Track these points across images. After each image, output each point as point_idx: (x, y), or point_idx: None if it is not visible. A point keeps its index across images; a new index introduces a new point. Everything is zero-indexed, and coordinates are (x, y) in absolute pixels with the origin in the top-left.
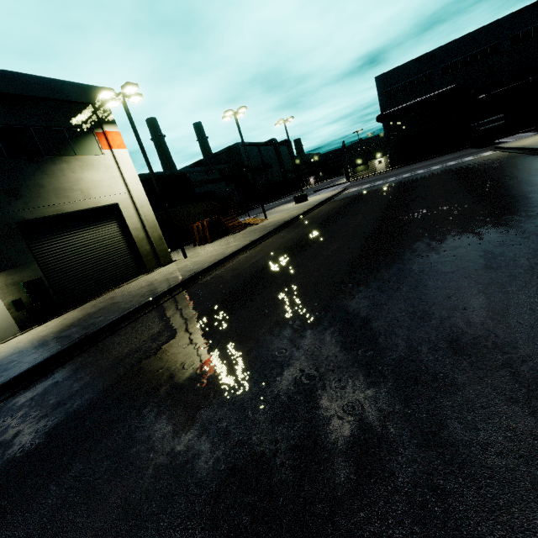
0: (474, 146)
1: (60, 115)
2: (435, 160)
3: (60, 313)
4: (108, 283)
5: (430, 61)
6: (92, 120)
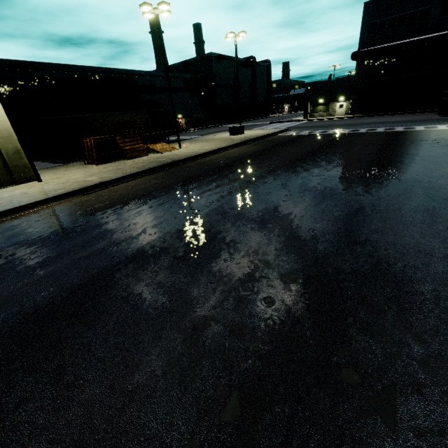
0: (441, 111)
1: None
2: (391, 119)
3: None
4: None
5: None
6: None
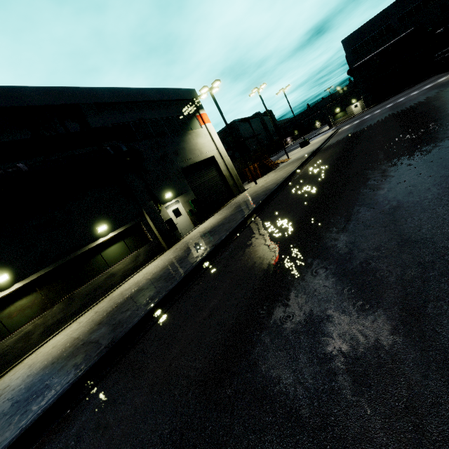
0: (440, 72)
1: (182, 108)
2: (407, 91)
3: (206, 218)
4: (219, 204)
5: (387, 16)
6: (194, 109)
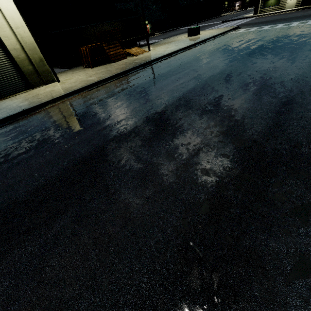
0: None
1: None
2: None
3: None
4: None
5: None
6: None
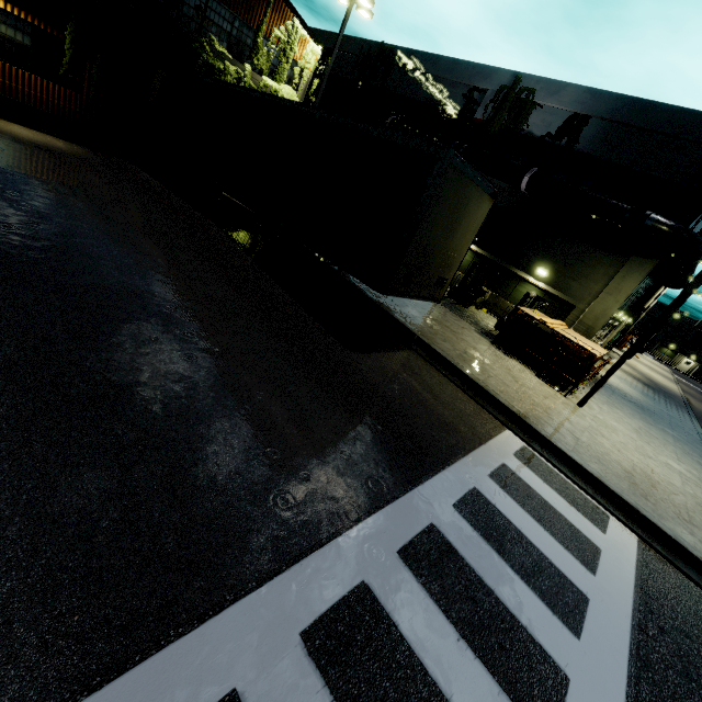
0: None
1: None
2: None
3: None
4: None
5: None
6: None
